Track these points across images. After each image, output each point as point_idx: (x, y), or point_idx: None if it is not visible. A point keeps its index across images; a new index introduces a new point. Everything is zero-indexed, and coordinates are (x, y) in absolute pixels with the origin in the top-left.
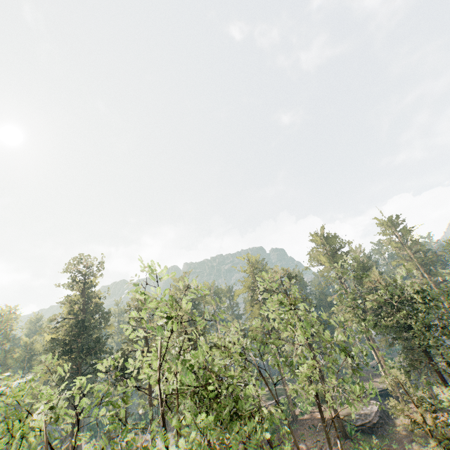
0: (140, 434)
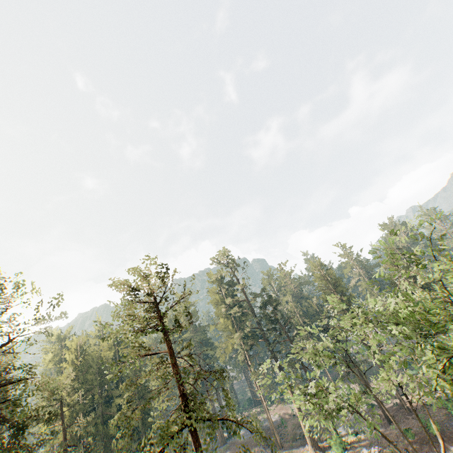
0: (283, 408)
